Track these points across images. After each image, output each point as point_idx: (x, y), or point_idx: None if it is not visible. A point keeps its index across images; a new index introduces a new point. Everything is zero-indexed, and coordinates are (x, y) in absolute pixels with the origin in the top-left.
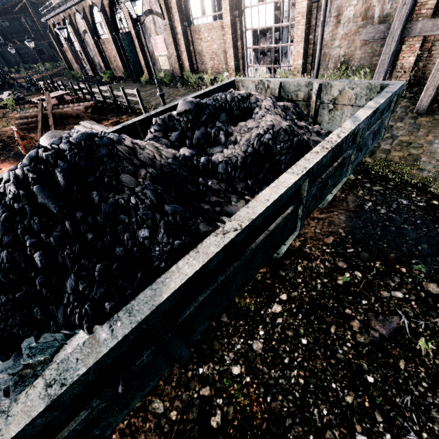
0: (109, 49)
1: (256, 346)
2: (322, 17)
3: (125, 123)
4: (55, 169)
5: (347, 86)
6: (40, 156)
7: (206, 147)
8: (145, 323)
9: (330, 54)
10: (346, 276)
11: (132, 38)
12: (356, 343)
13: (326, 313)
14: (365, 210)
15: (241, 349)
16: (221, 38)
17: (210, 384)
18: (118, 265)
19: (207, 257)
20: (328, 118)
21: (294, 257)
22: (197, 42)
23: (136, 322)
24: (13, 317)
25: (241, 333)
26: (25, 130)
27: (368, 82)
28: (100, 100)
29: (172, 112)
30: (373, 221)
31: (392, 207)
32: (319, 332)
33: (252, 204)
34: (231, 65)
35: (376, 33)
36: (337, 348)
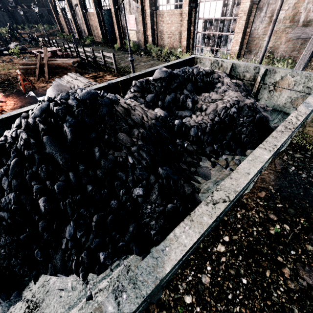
0: (93, 20)
1: (205, 280)
2: (275, 16)
3: (110, 82)
4: (63, 123)
5: (289, 74)
6: (51, 109)
7: (174, 109)
8: (148, 296)
9: (261, 45)
10: (277, 227)
11: (111, 14)
12: (288, 289)
13: (261, 258)
14: (289, 173)
15: (192, 281)
16: (179, 23)
17: (167, 309)
18: (112, 217)
19: (202, 228)
20: (267, 96)
21: (234, 205)
22: (160, 23)
23: (142, 297)
24: (15, 256)
25: (191, 266)
26: (26, 74)
27: (308, 73)
28: (83, 58)
29: (149, 78)
30: (296, 183)
31: (311, 173)
32: (256, 274)
33: (234, 175)
34: (184, 44)
35: (302, 33)
36: (272, 291)
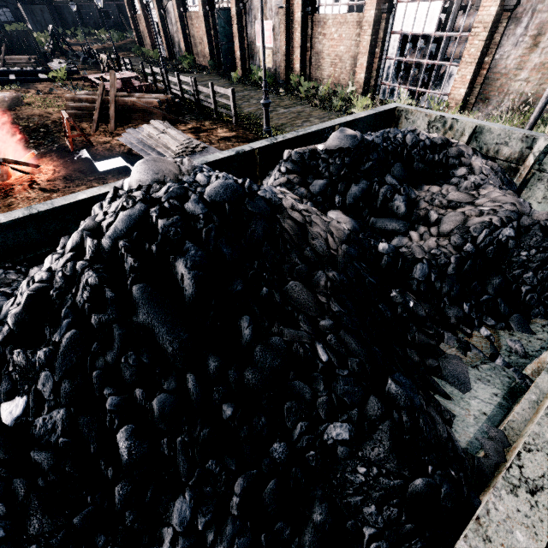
0: (196, 26)
1: None
2: None
3: (240, 149)
4: (177, 256)
5: None
6: (150, 223)
7: (367, 214)
8: None
9: (510, 88)
10: None
11: (229, 18)
12: None
13: None
14: None
15: None
16: (354, 39)
17: None
18: (276, 485)
19: None
20: (543, 195)
21: None
22: (318, 38)
23: None
24: None
25: None
26: (76, 117)
27: None
28: (175, 93)
29: (316, 146)
30: None
31: None
32: None
33: None
34: (359, 78)
35: None
36: None
